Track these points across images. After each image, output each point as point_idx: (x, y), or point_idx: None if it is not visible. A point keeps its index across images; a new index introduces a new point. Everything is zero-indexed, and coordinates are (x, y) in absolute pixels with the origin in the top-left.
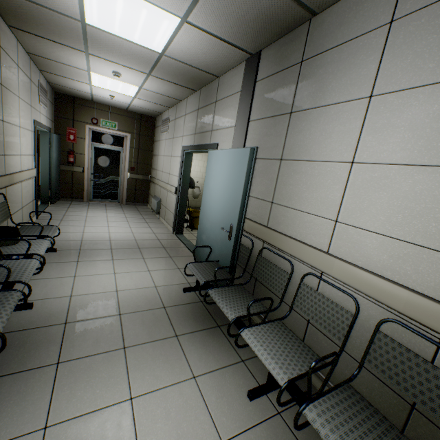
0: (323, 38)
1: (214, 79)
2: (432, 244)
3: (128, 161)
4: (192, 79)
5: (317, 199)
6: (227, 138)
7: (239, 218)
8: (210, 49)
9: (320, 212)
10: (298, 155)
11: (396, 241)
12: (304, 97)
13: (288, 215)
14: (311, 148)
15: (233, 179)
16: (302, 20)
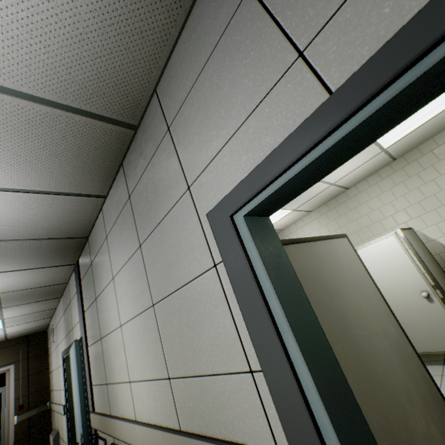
0: (94, 248)
1: (65, 285)
2: (157, 374)
3: (14, 400)
4: (46, 293)
5: (119, 365)
6: (79, 331)
7: (84, 421)
8: (36, 275)
9: (123, 377)
10: (105, 331)
11: (149, 382)
12: (97, 285)
13: (115, 392)
14: (107, 322)
15: (76, 376)
16: (83, 241)
